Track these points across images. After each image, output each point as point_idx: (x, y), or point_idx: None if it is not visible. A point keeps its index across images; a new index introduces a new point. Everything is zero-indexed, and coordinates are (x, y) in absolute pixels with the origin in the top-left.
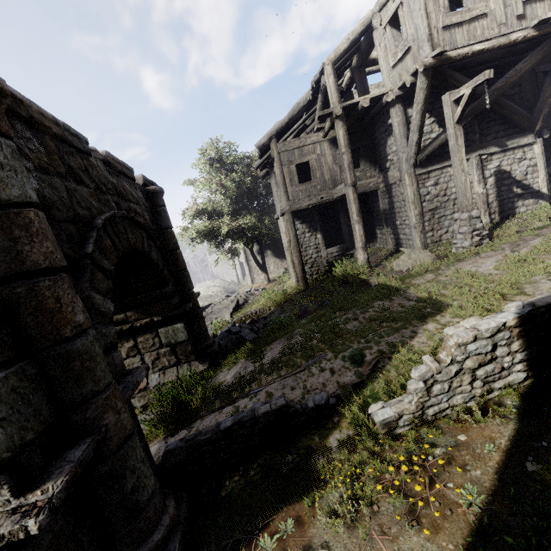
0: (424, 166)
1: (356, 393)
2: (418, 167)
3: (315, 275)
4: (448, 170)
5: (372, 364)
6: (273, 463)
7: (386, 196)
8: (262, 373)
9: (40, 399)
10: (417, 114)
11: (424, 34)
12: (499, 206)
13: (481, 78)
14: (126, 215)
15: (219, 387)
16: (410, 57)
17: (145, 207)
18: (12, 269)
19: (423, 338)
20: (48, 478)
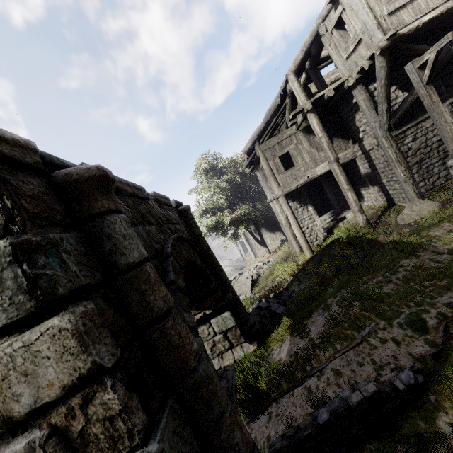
0: (398, 128)
1: (442, 365)
2: (393, 130)
3: (315, 241)
4: (422, 124)
5: (441, 330)
6: None
7: (366, 161)
8: (316, 348)
9: (188, 432)
10: (381, 88)
11: (372, 25)
12: None
13: (444, 41)
14: (178, 237)
15: (278, 367)
16: (362, 46)
17: (182, 224)
18: (146, 318)
19: None
20: None
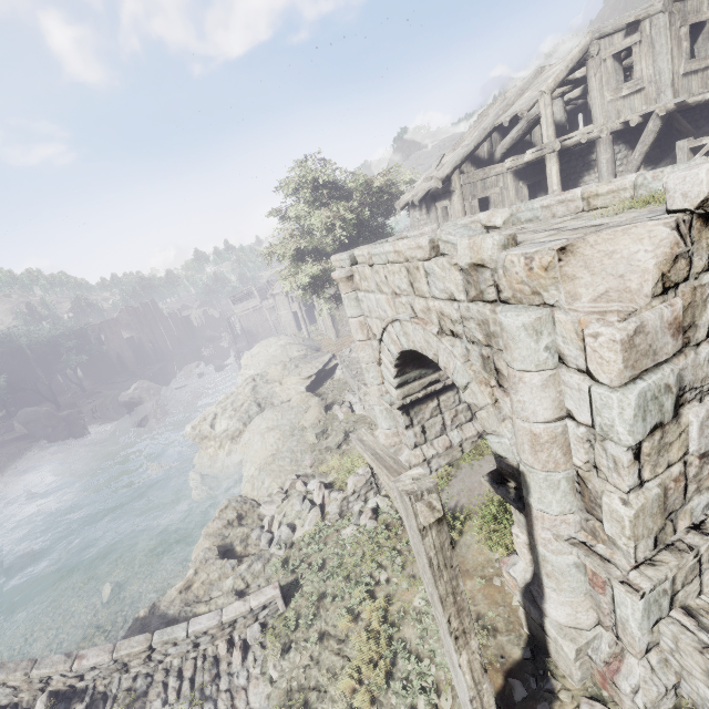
0: None
1: None
2: None
3: None
4: None
5: None
6: None
7: None
8: None
9: None
10: (640, 155)
11: (668, 79)
12: None
13: None
14: None
15: None
16: (640, 97)
17: None
18: None
19: None
20: None
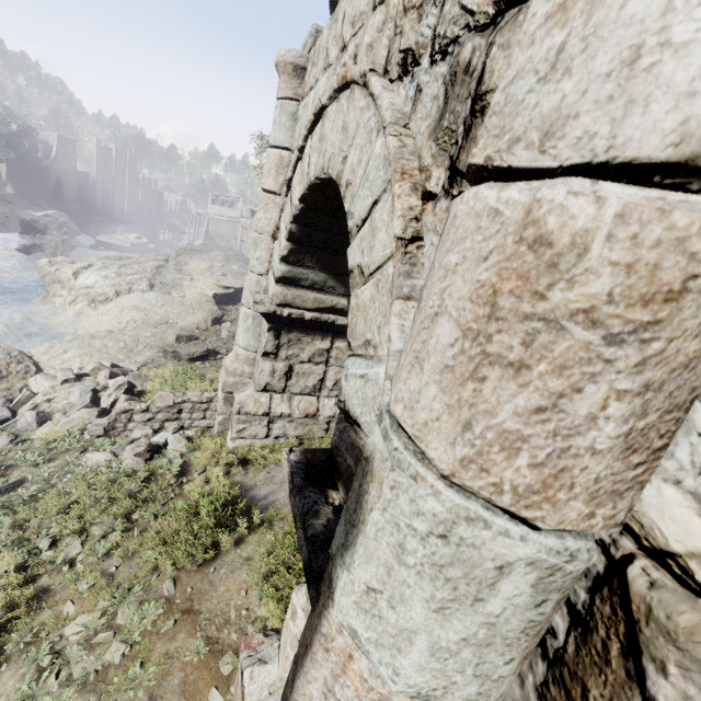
0: None
1: None
2: None
3: None
4: None
5: None
6: None
7: None
8: None
9: None
10: None
11: None
12: None
13: None
14: None
15: None
16: None
17: None
18: None
19: None
20: None
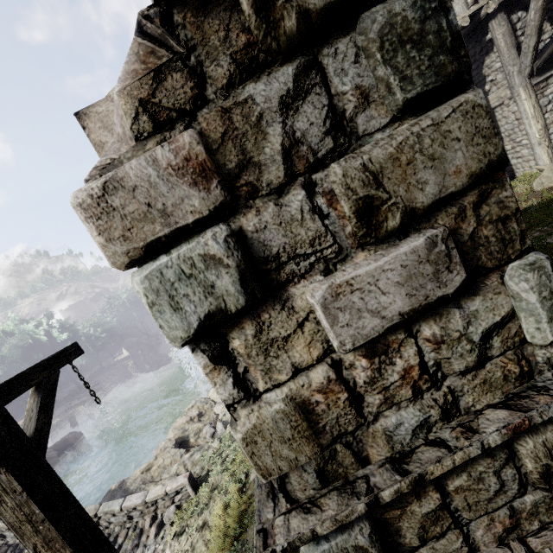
0: (540, 73)
1: None
2: (534, 76)
3: None
4: None
5: None
6: None
7: None
8: None
9: None
10: (536, 12)
11: None
12: None
13: None
14: None
15: None
16: None
17: None
18: None
19: None
20: None
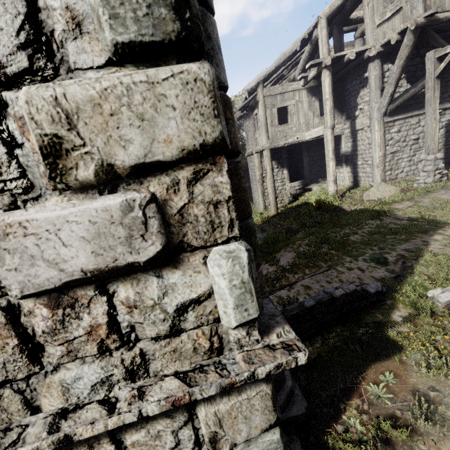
0: (391, 115)
1: (399, 284)
2: (387, 116)
3: (279, 204)
4: (409, 120)
5: (401, 264)
6: (350, 334)
7: (350, 140)
8: (285, 272)
9: None
10: (398, 68)
11: None
12: (445, 153)
13: None
14: None
15: None
16: (399, 16)
17: None
18: None
19: (439, 245)
20: (269, 326)
